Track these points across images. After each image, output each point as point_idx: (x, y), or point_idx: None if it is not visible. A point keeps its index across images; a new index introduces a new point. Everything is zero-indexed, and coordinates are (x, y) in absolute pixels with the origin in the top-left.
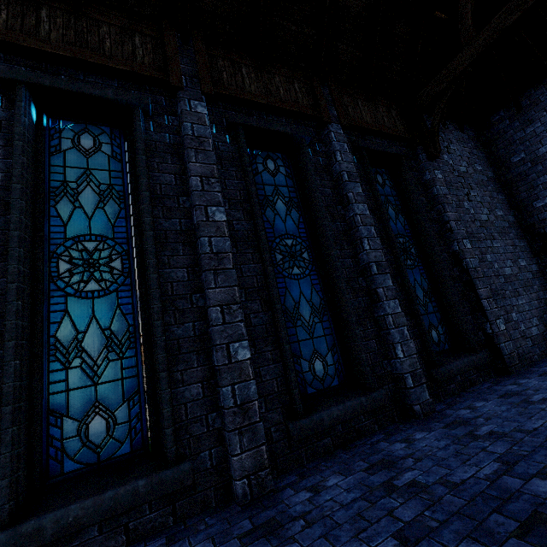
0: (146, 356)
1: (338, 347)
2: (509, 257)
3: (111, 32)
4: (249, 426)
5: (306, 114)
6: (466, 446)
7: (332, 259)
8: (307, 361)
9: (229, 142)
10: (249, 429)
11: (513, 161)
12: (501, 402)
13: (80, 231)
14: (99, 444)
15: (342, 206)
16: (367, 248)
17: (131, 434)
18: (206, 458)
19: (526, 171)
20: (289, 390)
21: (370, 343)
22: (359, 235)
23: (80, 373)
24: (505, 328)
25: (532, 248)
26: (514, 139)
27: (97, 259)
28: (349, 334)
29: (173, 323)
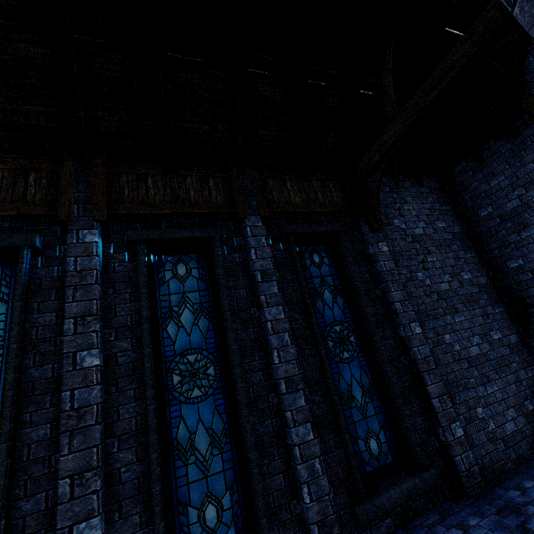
0: None
1: (240, 483)
2: (477, 332)
3: (4, 176)
4: None
5: (219, 212)
6: None
7: (235, 378)
8: (196, 508)
9: (128, 260)
10: None
11: (480, 215)
12: None
13: None
14: None
15: (258, 307)
16: (277, 361)
17: None
18: None
19: (495, 226)
20: None
21: (275, 479)
22: (269, 345)
23: None
24: (463, 433)
25: (510, 313)
26: (480, 192)
27: None
28: (249, 472)
29: (22, 496)
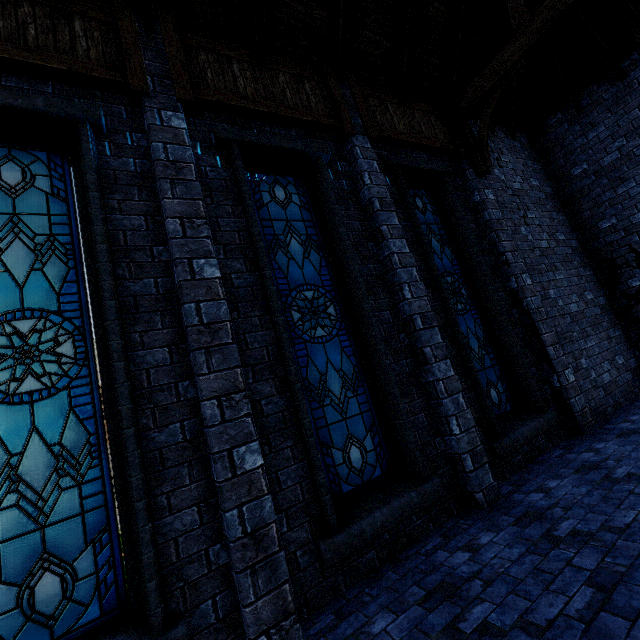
0: (117, 476)
1: (379, 426)
2: (575, 291)
3: (36, 13)
4: (266, 560)
5: (322, 124)
6: (545, 557)
7: (366, 314)
8: (340, 450)
9: (221, 166)
10: (266, 564)
11: (574, 174)
12: (579, 481)
13: (7, 306)
14: (52, 614)
15: (374, 242)
16: (409, 296)
17: (99, 591)
18: (209, 610)
19: (589, 185)
20: (318, 496)
21: (418, 417)
22: (398, 280)
23: (17, 515)
24: (575, 379)
25: (598, 277)
26: (575, 147)
27: (35, 344)
28: (392, 410)
29: (152, 427)
